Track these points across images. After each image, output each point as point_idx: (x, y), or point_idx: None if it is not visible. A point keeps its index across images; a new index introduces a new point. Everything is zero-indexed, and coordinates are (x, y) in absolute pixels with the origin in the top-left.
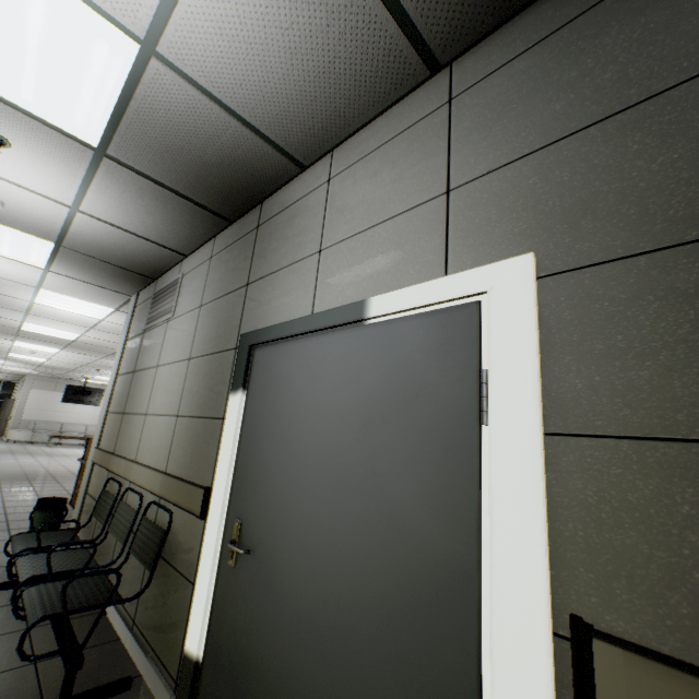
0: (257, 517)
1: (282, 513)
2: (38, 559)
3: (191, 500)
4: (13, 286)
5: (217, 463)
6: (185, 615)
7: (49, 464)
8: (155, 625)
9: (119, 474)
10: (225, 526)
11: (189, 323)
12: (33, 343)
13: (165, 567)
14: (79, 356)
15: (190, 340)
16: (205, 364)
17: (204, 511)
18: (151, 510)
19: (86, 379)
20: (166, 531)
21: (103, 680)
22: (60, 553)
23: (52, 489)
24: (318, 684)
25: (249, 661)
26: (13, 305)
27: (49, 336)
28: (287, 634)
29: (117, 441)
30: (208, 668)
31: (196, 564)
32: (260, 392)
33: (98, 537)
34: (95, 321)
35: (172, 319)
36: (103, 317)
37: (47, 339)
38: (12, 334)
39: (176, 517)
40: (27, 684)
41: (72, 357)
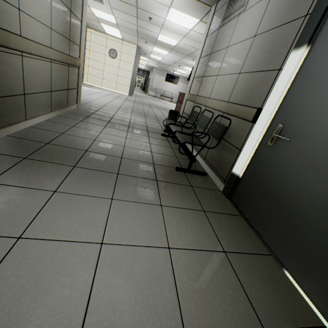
0: (297, 124)
1: (325, 122)
2: (175, 127)
3: (246, 114)
4: (160, 8)
5: (269, 95)
6: (232, 160)
7: (162, 105)
8: (215, 161)
9: (200, 104)
10: (268, 127)
11: (258, 10)
12: (159, 48)
13: (223, 142)
14: (174, 57)
15: (257, 22)
16: (269, 36)
17: (254, 119)
18: (216, 119)
19: (173, 71)
20: (227, 127)
21: (196, 170)
22: (181, 127)
23: (165, 113)
24: (327, 204)
25: (272, 183)
26: (157, 22)
27: (166, 44)
28: (307, 179)
29: (198, 90)
30: (244, 180)
31: (242, 142)
32: (327, 44)
33: (191, 127)
34: (187, 31)
35: (242, 12)
36: (192, 27)
37: (165, 45)
38: (153, 43)
39: (232, 122)
40: (176, 161)
41: (171, 57)
